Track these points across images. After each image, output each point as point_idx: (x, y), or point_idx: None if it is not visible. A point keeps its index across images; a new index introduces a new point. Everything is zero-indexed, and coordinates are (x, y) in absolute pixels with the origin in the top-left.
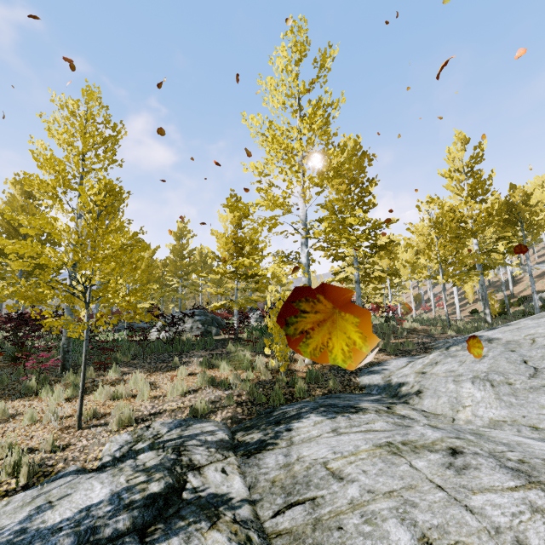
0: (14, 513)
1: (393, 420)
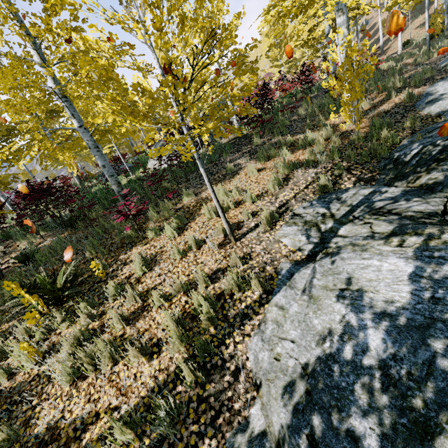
0: (319, 310)
1: None
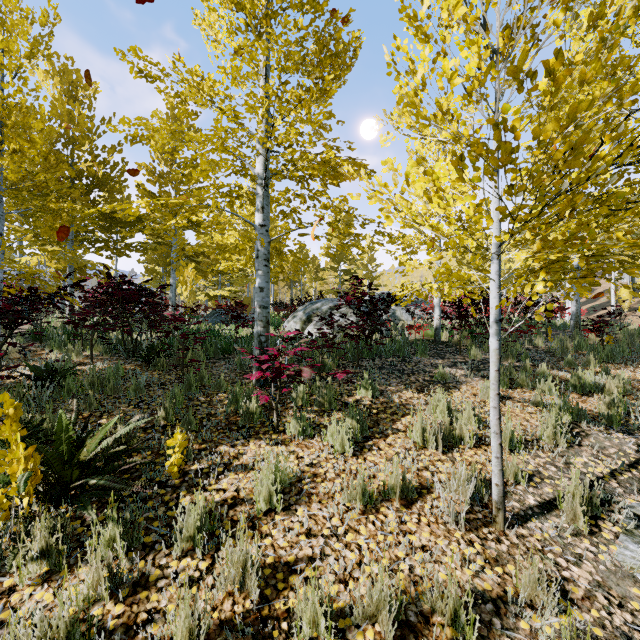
0: None
1: None
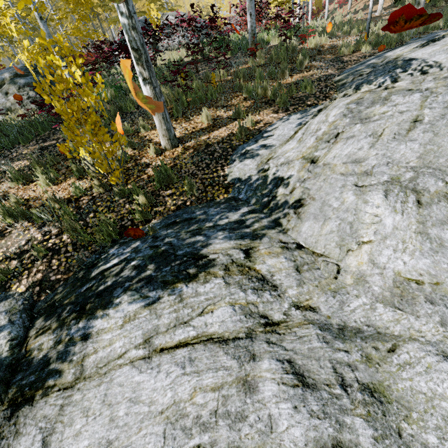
0: None
1: (245, 297)
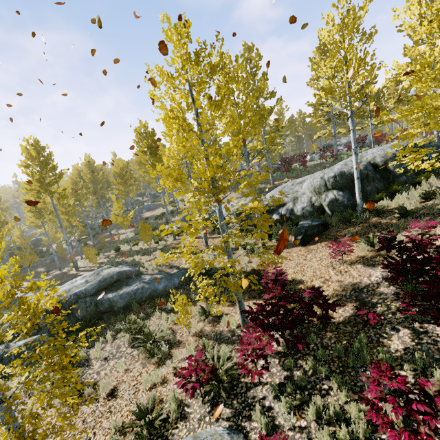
0: None
1: None
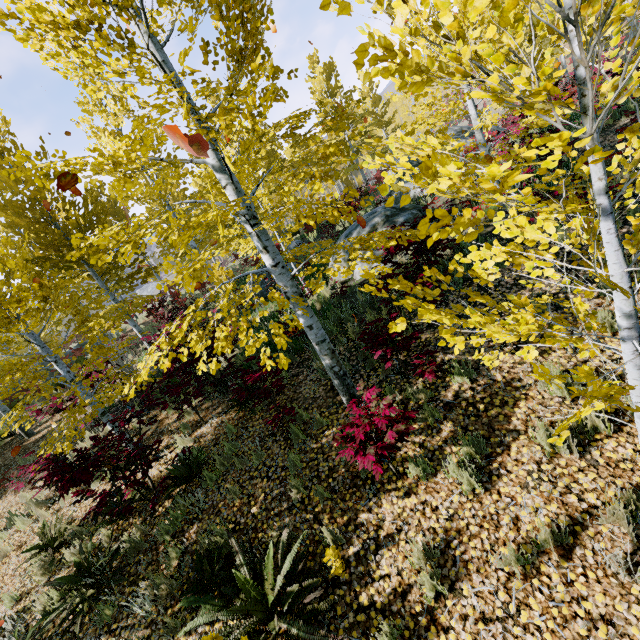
0: None
1: None
